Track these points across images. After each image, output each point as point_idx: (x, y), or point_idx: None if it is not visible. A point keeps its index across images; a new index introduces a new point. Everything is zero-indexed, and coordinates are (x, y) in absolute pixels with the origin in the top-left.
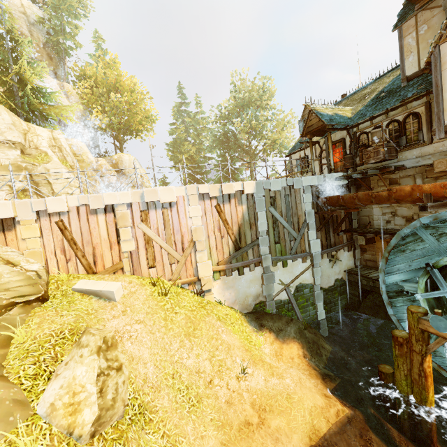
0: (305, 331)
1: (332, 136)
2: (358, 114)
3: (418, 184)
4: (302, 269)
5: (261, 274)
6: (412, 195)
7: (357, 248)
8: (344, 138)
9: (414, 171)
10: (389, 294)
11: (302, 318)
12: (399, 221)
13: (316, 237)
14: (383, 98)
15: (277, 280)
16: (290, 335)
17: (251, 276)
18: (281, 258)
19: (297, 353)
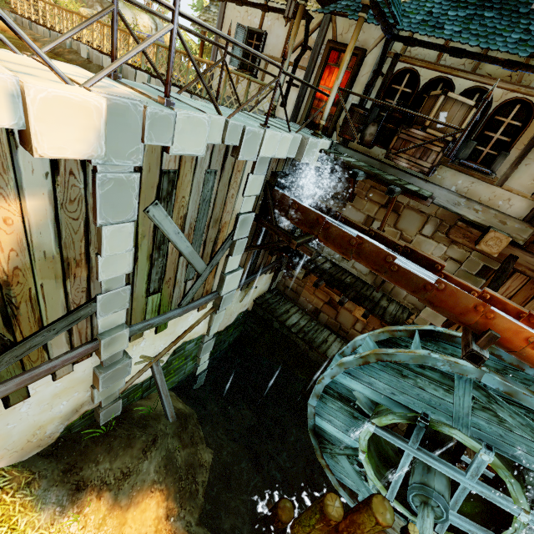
0: (177, 452)
1: (342, 23)
2: (423, 6)
3: (425, 233)
4: (195, 320)
5: (93, 371)
6: (465, 316)
7: (282, 269)
8: (366, 52)
9: (434, 210)
10: (322, 400)
11: (175, 415)
12: (361, 266)
13: (238, 264)
14: (486, 6)
15: (136, 358)
16: (147, 480)
17: (57, 386)
18: (157, 322)
19: (156, 517)
